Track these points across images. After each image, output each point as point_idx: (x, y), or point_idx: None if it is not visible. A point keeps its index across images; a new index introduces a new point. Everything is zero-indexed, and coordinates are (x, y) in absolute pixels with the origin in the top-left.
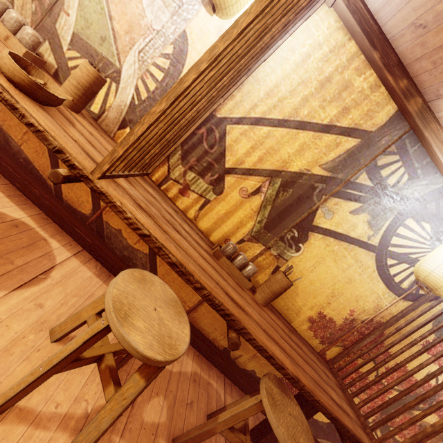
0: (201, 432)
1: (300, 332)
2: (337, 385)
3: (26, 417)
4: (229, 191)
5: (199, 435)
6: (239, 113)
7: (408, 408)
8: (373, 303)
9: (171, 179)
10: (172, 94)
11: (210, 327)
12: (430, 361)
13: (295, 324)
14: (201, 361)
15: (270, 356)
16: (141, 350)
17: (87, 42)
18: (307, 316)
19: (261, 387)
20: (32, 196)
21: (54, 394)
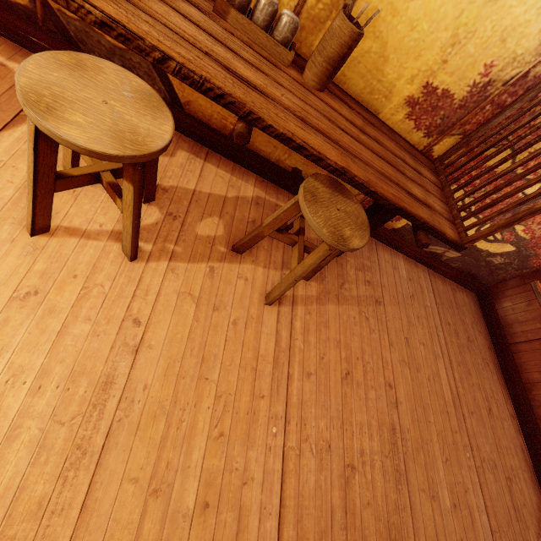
0: (251, 237)
1: (392, 127)
2: (434, 184)
3: (75, 233)
4: None
5: (250, 239)
6: None
7: (523, 189)
8: (538, 37)
9: None
10: None
11: (268, 146)
12: None
13: (384, 115)
14: (266, 187)
15: (299, 146)
16: (82, 145)
17: None
18: (404, 97)
19: (301, 187)
20: None
21: (94, 218)
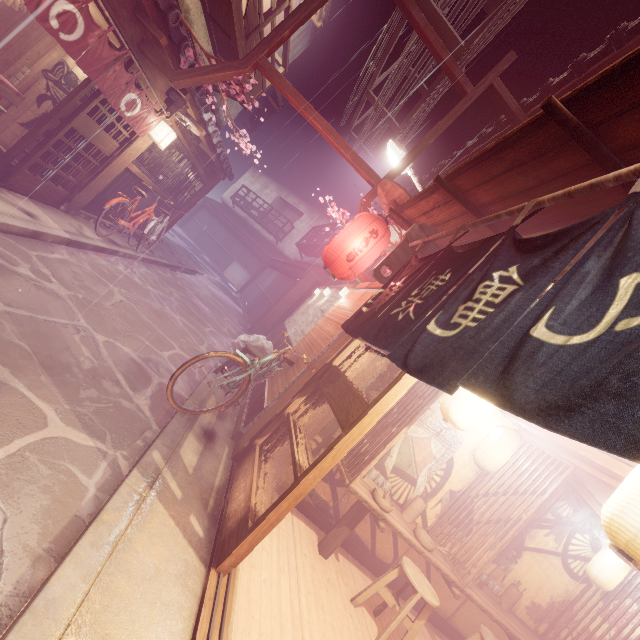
0: None
1: (521, 618)
2: None
3: None
4: (475, 534)
5: None
6: (480, 491)
7: None
8: (563, 589)
9: (442, 533)
10: (498, 552)
11: (463, 626)
12: (605, 633)
13: (517, 612)
14: None
15: None
16: None
17: (400, 468)
18: (525, 605)
19: None
20: (363, 561)
21: None
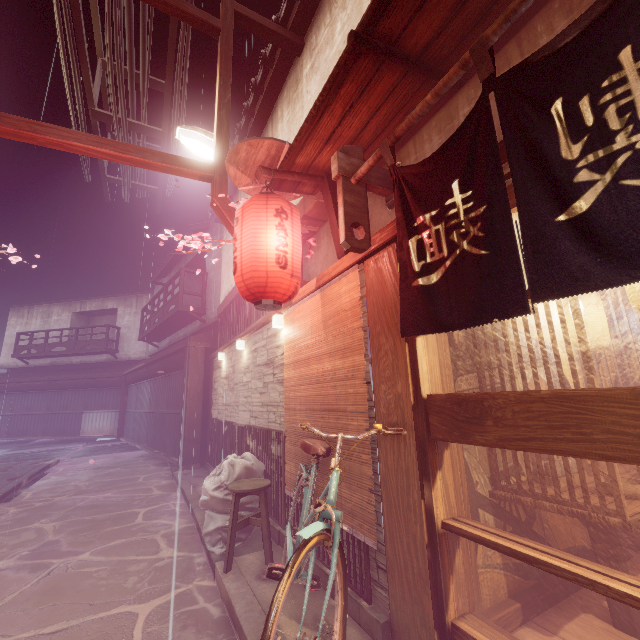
0: None
1: None
2: None
3: None
4: None
5: None
6: None
7: None
8: None
9: None
10: None
11: None
12: None
13: None
14: None
15: None
16: None
17: None
18: None
19: None
20: None
21: None
